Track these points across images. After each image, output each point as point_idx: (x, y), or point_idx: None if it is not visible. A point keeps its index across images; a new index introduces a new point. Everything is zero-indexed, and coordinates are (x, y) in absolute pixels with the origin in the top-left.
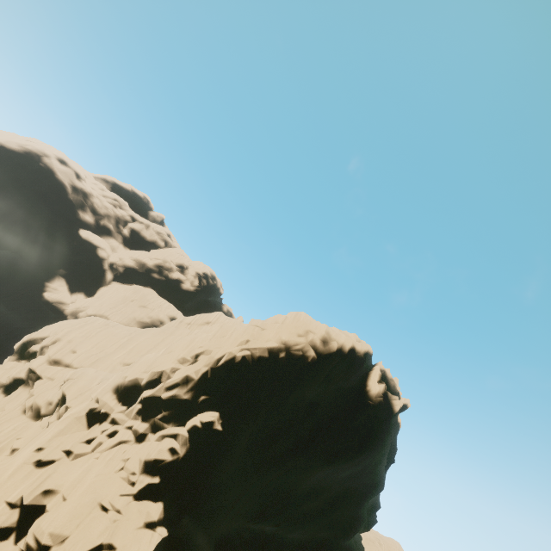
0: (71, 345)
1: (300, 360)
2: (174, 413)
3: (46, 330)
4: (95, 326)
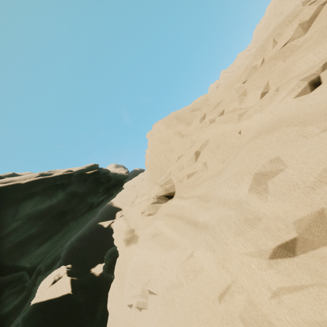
0: None
1: None
2: None
3: None
4: None
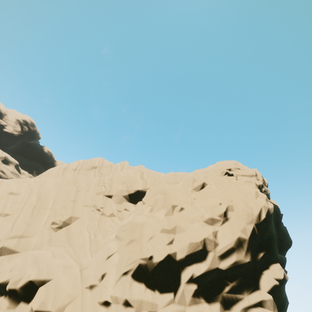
0: None
1: None
2: (242, 280)
3: None
4: None
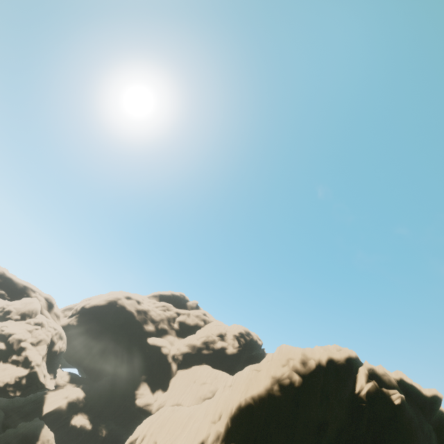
0: (153, 437)
1: (290, 386)
2: None
3: (137, 430)
4: (165, 415)
